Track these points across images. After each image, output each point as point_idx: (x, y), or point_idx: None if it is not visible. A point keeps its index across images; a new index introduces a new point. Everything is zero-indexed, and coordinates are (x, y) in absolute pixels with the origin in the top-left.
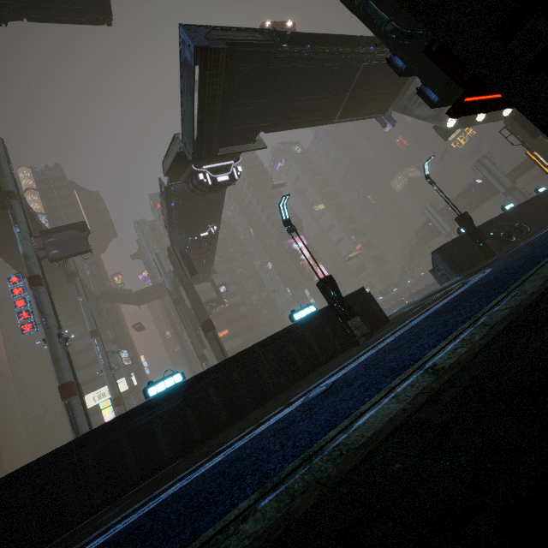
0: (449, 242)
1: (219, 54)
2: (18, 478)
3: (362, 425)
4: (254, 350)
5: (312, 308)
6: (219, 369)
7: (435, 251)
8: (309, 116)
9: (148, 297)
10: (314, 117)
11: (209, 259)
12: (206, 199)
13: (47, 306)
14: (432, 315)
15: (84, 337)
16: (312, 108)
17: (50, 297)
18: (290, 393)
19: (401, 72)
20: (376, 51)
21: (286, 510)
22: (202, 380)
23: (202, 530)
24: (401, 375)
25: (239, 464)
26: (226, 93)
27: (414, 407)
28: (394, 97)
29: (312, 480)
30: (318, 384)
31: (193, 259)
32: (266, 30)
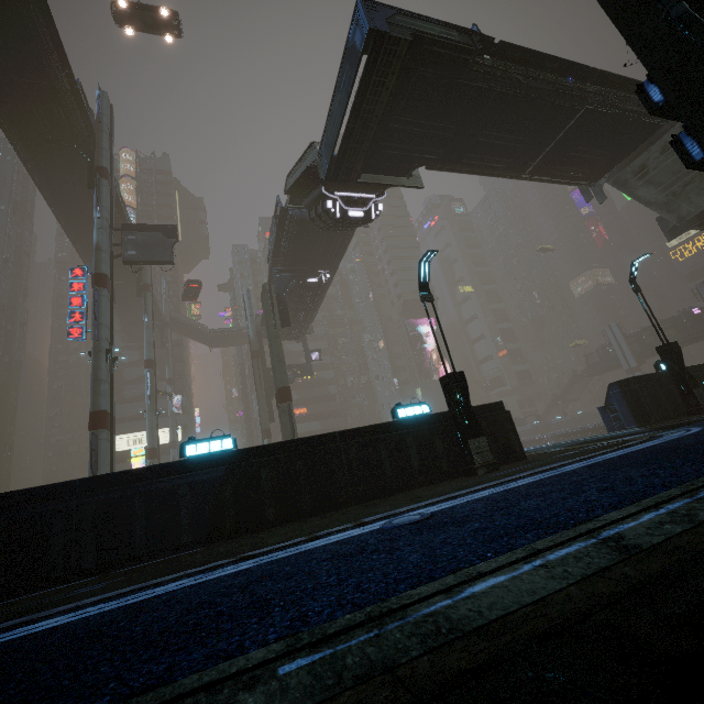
0: (638, 377)
1: (398, 46)
2: (2, 503)
3: (481, 594)
4: (334, 439)
5: (424, 408)
6: (282, 449)
7: (615, 383)
8: (491, 160)
9: (224, 340)
10: (497, 164)
11: (309, 314)
12: (327, 237)
13: (104, 314)
14: (601, 465)
15: (138, 366)
16: (497, 150)
17: (112, 304)
18: (366, 510)
19: (654, 108)
20: (608, 94)
21: (323, 703)
22: (257, 456)
23: (183, 671)
24: (553, 535)
25: (270, 584)
26: (392, 102)
27: (591, 597)
28: (614, 163)
29: (378, 660)
30: (409, 509)
31: (289, 308)
32: (468, 30)
